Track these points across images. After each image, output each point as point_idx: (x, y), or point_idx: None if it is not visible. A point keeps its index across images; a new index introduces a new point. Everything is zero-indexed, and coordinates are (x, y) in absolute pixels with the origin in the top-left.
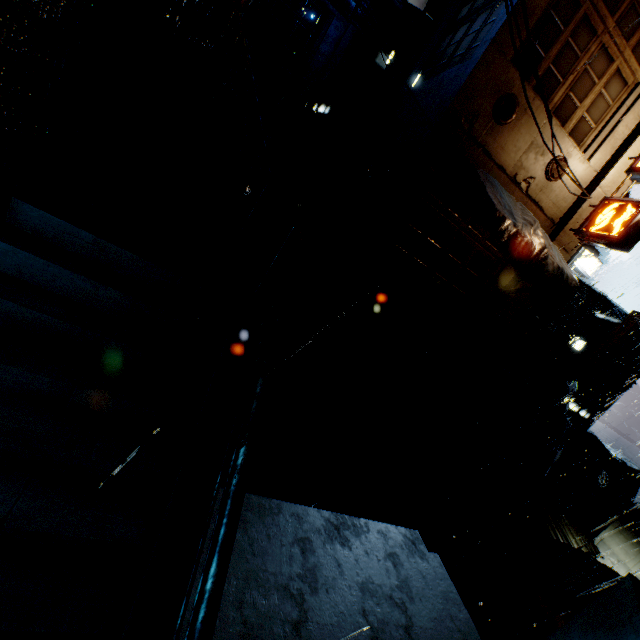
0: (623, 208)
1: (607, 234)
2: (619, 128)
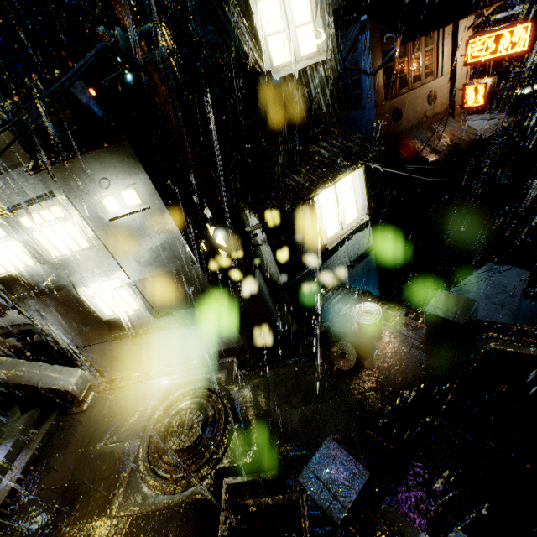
0: (476, 89)
1: (478, 105)
2: (445, 50)
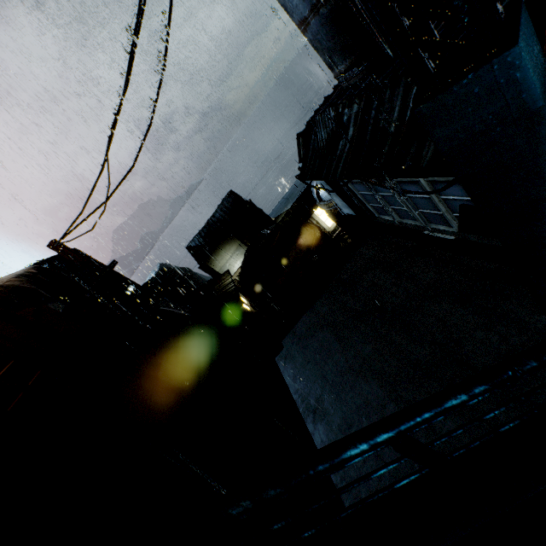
0: None
1: None
2: None
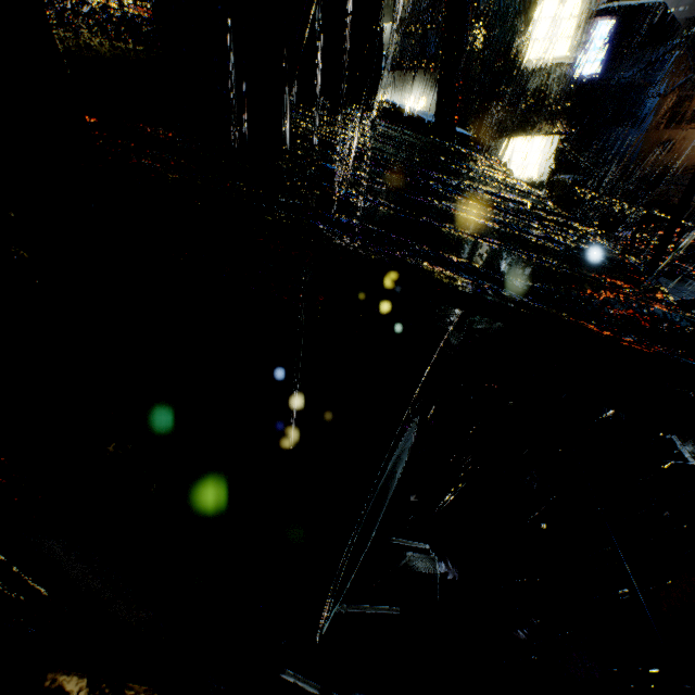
0: None
1: None
2: None
